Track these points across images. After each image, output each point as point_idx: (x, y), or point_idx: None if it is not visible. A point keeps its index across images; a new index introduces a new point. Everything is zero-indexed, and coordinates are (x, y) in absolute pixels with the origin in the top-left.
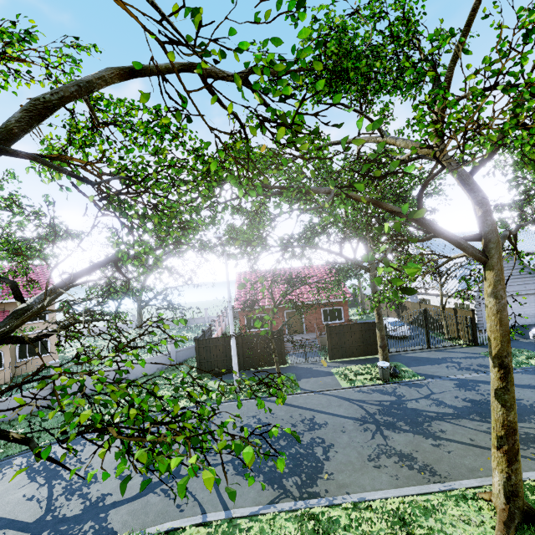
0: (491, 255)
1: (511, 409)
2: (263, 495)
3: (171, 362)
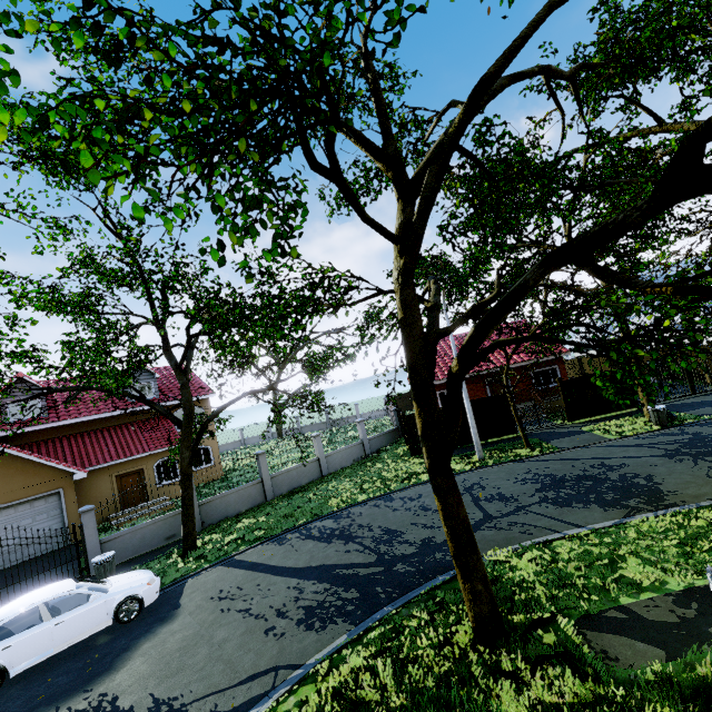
0: None
1: None
2: (611, 513)
3: (366, 452)
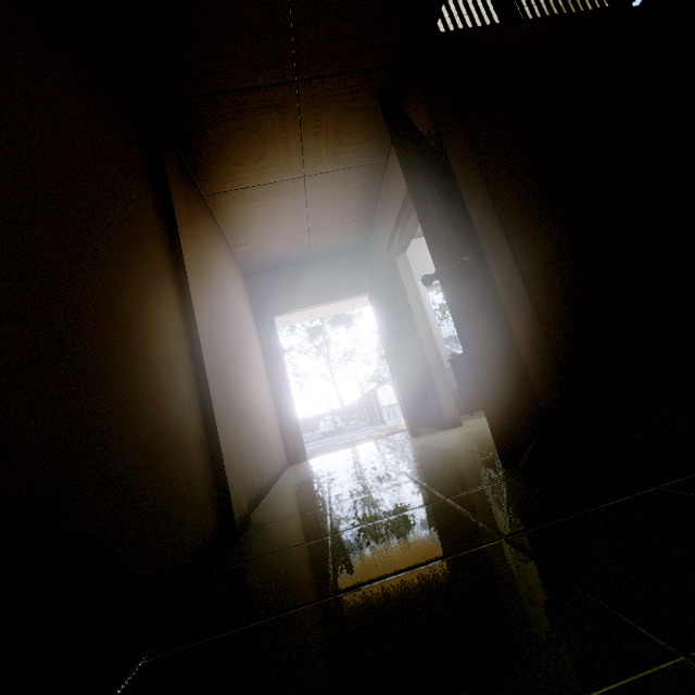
0: None
1: None
2: None
3: None
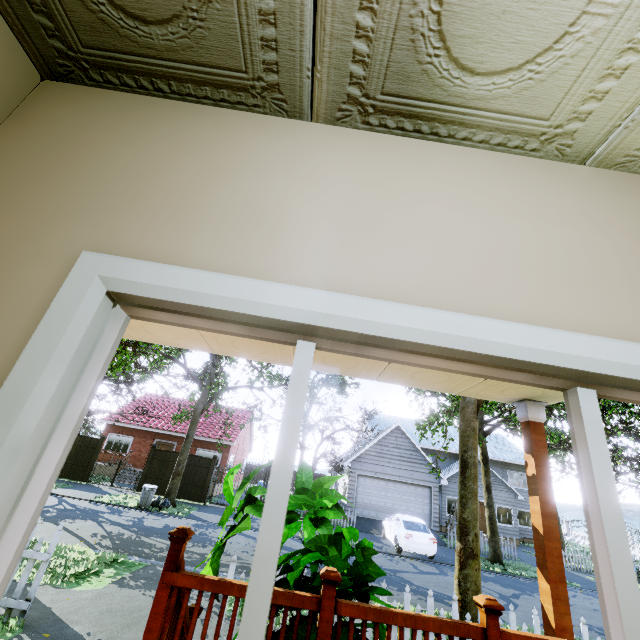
0: None
1: None
2: None
3: None
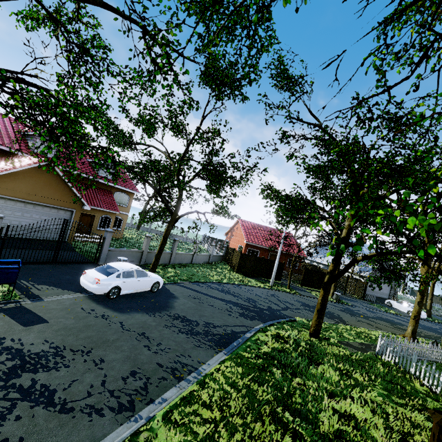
0: (428, 260)
1: (421, 308)
2: (331, 320)
3: (209, 260)
